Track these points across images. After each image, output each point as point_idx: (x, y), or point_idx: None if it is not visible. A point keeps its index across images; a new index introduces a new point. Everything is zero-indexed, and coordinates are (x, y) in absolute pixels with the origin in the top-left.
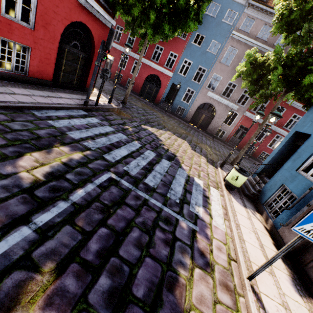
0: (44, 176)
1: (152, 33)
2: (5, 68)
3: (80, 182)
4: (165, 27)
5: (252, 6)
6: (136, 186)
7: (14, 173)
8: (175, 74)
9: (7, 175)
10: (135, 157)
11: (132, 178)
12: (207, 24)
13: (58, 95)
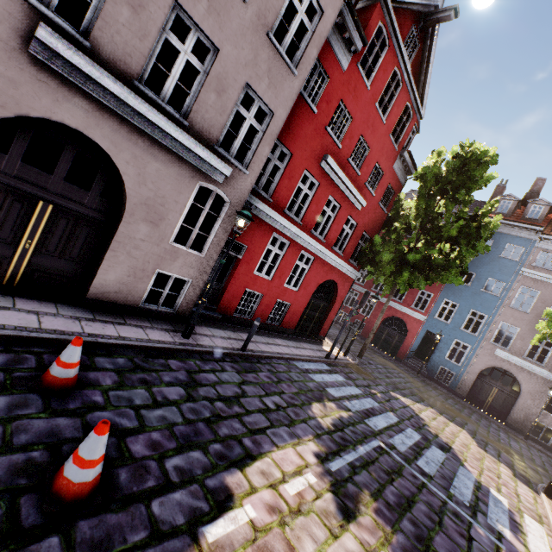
0: (332, 426)
1: (405, 288)
2: (268, 320)
3: (357, 440)
4: (420, 283)
5: (546, 240)
6: (409, 464)
7: (314, 417)
8: (430, 318)
9: (312, 417)
10: (396, 431)
11: (402, 455)
12: (475, 259)
13: (302, 345)
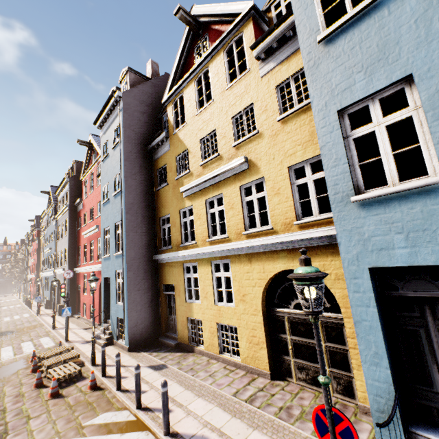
0: None
1: None
2: None
3: None
4: None
5: None
6: None
7: None
8: None
9: None
10: None
11: None
12: None
13: None
